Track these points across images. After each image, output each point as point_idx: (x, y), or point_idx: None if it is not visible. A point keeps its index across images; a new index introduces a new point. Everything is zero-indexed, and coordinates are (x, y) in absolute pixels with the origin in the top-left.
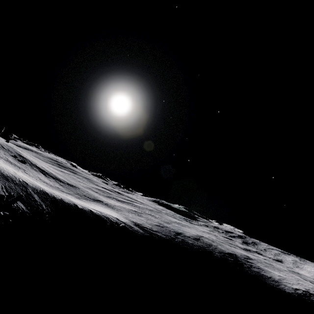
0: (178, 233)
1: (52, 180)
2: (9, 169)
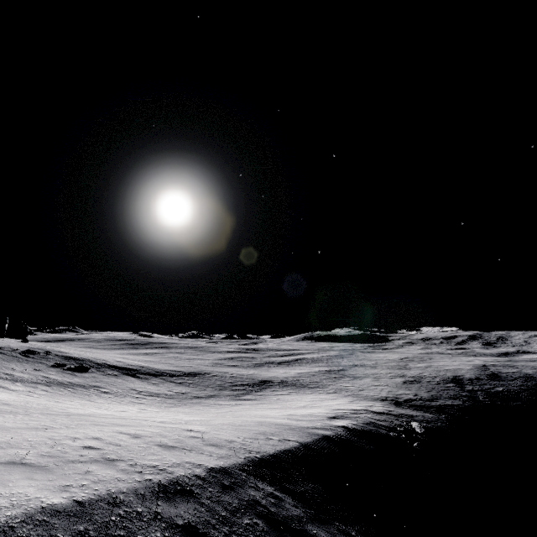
0: (453, 380)
1: (156, 381)
2: (111, 437)
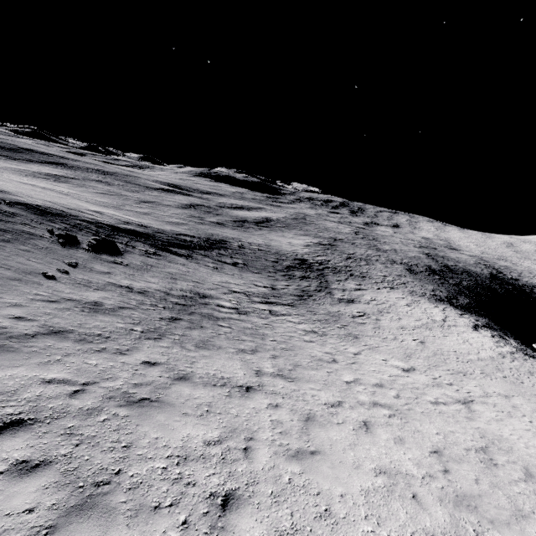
0: (432, 271)
1: (208, 262)
2: None
